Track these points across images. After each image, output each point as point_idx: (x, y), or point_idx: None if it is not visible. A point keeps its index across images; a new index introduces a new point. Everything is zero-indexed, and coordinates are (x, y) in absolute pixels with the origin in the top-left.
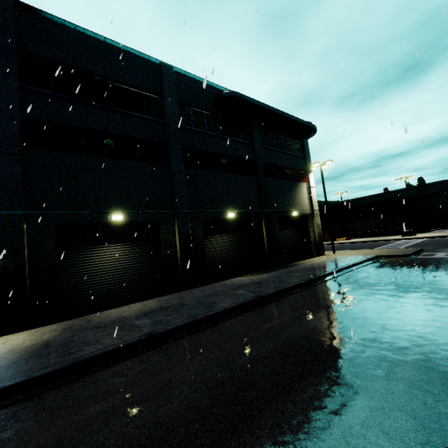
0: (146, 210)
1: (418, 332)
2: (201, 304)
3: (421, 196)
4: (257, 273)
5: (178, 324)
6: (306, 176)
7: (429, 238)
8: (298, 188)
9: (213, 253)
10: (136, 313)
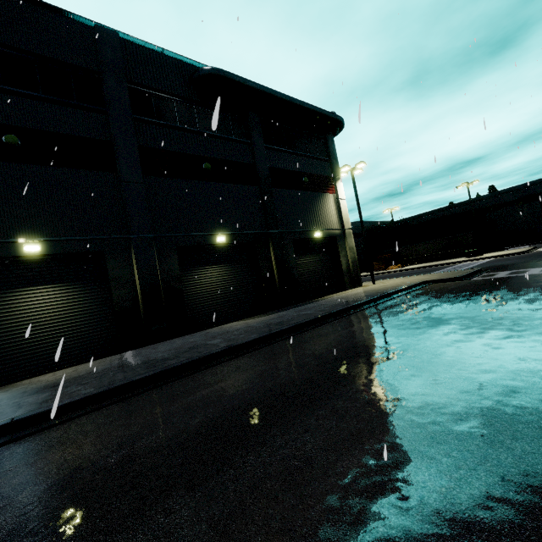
0: (83, 236)
1: (414, 387)
2: (145, 364)
3: (491, 207)
4: (263, 314)
5: (74, 398)
6: (332, 184)
7: (497, 257)
8: (322, 201)
9: (198, 292)
10: (46, 384)
